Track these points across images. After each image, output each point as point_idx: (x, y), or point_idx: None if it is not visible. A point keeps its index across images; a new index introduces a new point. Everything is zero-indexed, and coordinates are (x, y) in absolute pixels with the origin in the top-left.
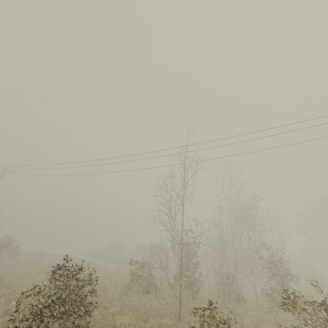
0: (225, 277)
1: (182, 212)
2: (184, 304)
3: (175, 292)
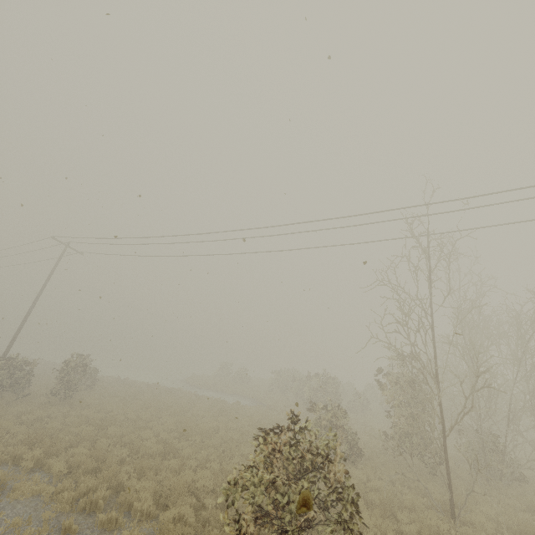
0: (489, 439)
1: (432, 328)
2: (430, 486)
3: (442, 472)
